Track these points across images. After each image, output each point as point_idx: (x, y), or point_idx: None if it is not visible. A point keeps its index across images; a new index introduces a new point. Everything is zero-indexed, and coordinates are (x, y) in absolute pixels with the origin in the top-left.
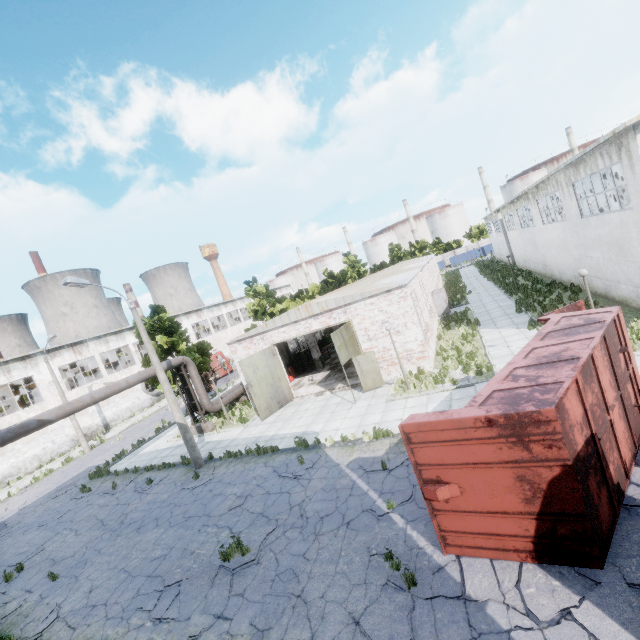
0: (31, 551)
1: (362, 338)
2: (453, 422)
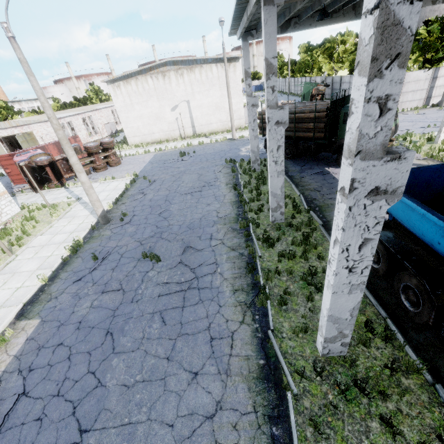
0: None
1: (39, 140)
2: (4, 155)
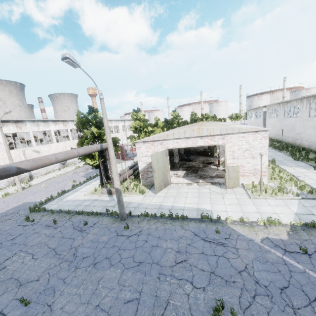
0: None
1: (229, 156)
2: None
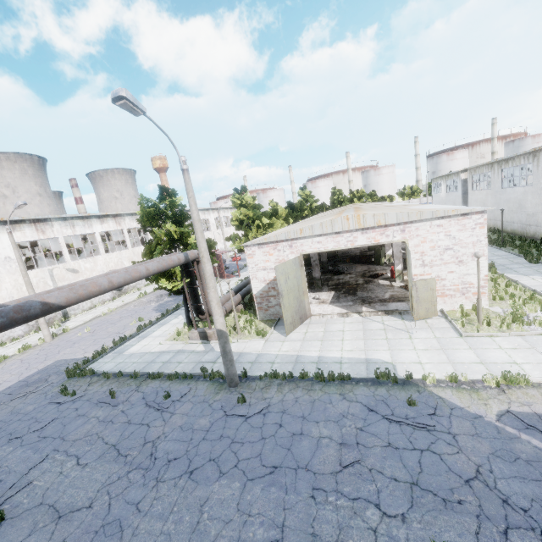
0: (9, 483)
1: (414, 262)
2: None
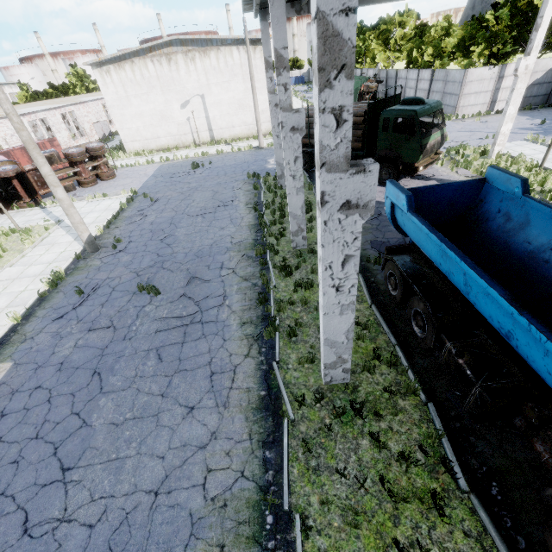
0: None
1: (2, 143)
2: None
